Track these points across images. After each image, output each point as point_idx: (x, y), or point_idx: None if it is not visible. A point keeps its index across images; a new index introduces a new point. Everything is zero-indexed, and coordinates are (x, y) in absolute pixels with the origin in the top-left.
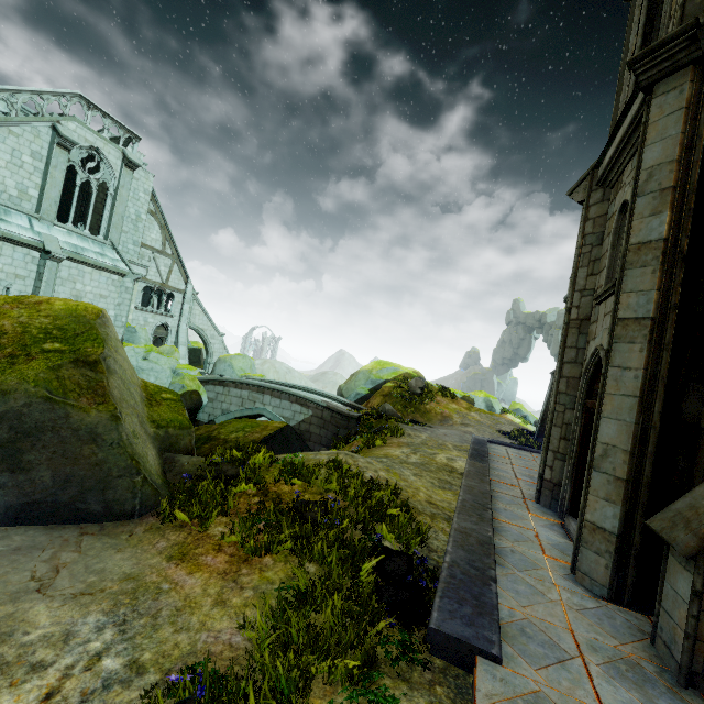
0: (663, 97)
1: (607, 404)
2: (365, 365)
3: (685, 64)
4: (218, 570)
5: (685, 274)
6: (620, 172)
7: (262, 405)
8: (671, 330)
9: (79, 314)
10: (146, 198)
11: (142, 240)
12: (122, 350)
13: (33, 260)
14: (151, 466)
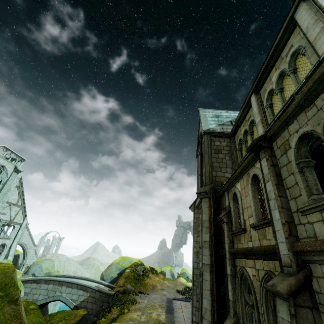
0: (204, 202)
1: (204, 293)
2: (116, 259)
3: (206, 197)
4: None
5: (215, 250)
6: (200, 207)
7: (60, 293)
8: (214, 268)
9: (6, 271)
10: (17, 181)
11: (7, 199)
12: None
13: None
14: None
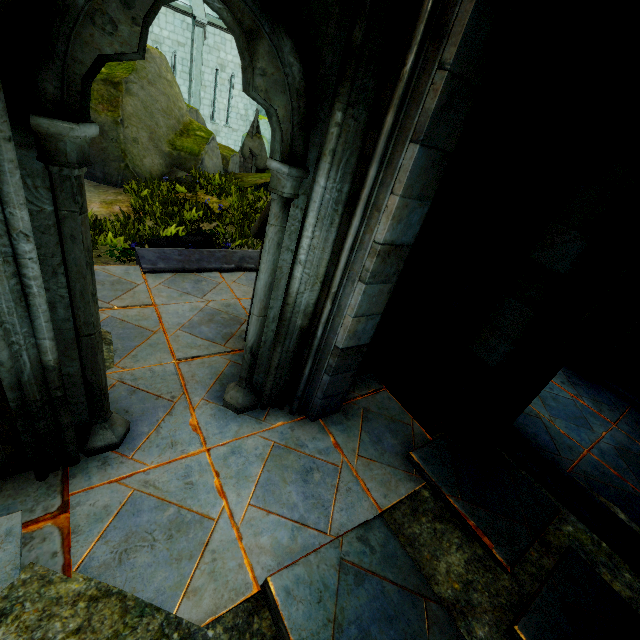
0: None
1: None
2: None
3: None
4: (113, 211)
5: None
6: None
7: None
8: None
9: None
10: None
11: None
12: (169, 88)
13: (188, 27)
14: (143, 165)
